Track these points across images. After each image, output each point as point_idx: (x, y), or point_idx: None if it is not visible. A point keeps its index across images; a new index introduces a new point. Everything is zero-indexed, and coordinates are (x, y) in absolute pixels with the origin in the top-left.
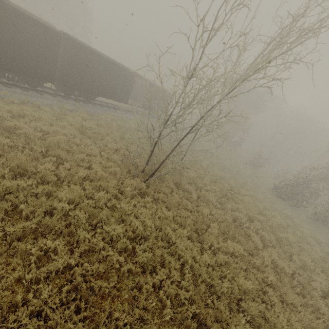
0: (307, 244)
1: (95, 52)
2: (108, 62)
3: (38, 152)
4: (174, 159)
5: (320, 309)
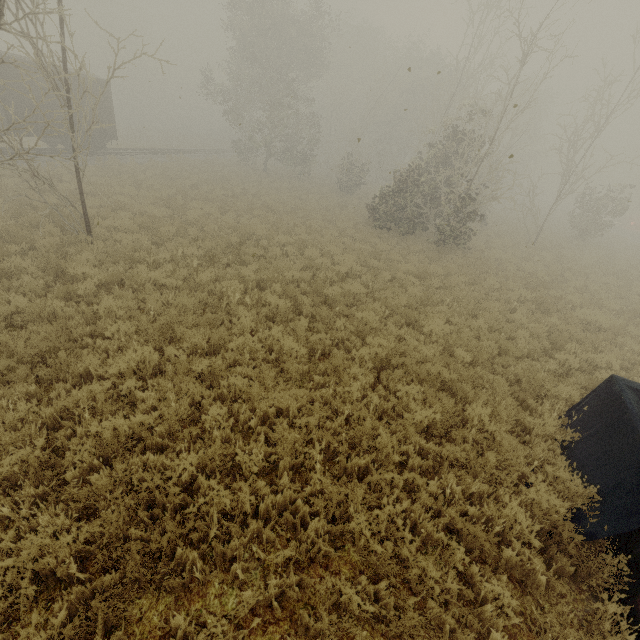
0: (403, 288)
1: None
2: None
3: None
4: (67, 222)
5: (351, 395)
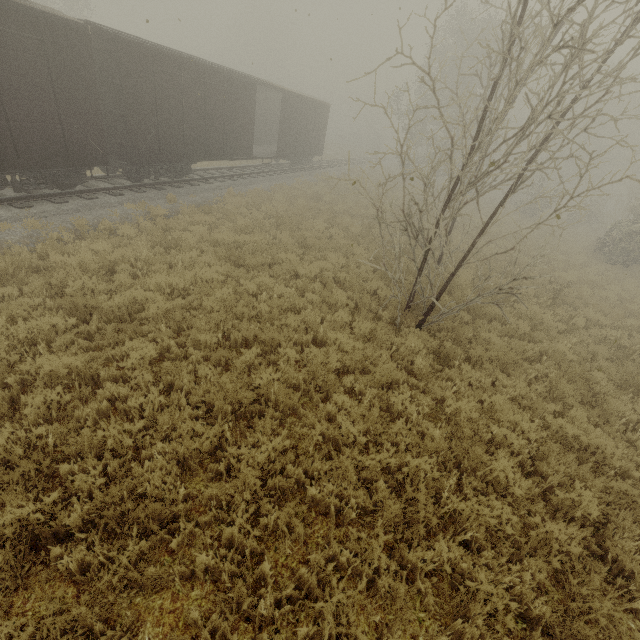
0: None
1: (167, 53)
2: (197, 69)
3: (212, 345)
4: None
5: None
